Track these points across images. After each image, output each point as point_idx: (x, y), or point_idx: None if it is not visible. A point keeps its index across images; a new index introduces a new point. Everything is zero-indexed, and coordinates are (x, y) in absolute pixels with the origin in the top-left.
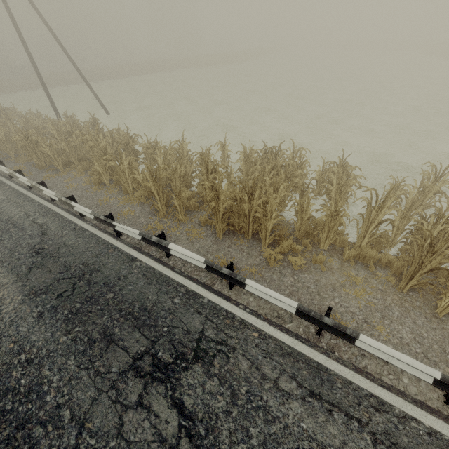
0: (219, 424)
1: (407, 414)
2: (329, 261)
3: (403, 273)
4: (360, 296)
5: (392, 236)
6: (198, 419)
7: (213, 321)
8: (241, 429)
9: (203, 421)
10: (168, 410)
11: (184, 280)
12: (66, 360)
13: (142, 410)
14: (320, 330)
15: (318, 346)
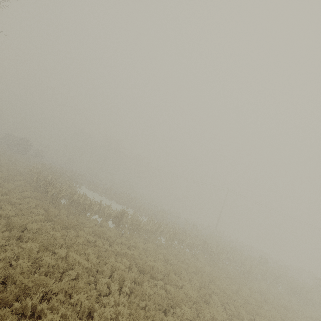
0: None
1: None
2: None
3: None
4: None
5: None
6: None
7: None
8: None
9: None
10: None
11: None
12: None
13: None
14: None
15: None
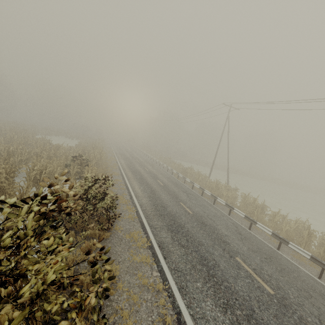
0: None
1: None
2: None
3: None
4: None
5: None
6: None
7: None
8: None
9: None
10: None
11: None
12: (290, 287)
13: None
14: None
15: None
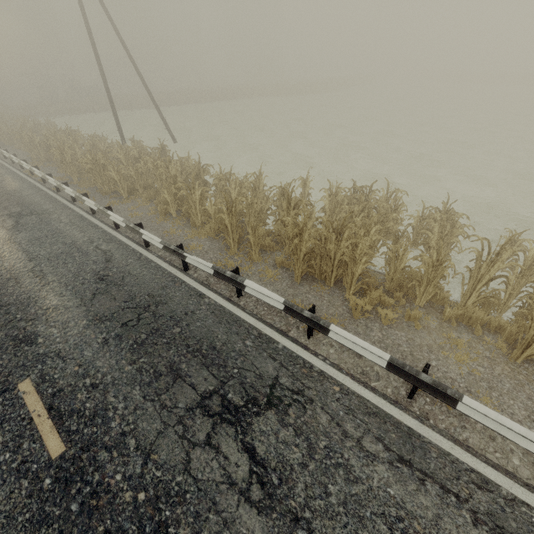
0: (294, 475)
1: (517, 497)
2: (425, 319)
3: (517, 342)
4: (463, 362)
5: (505, 298)
6: (271, 468)
7: (289, 369)
8: (319, 484)
9: (276, 470)
10: (238, 454)
11: (256, 323)
12: (132, 390)
13: (210, 450)
14: (413, 392)
15: (410, 410)
